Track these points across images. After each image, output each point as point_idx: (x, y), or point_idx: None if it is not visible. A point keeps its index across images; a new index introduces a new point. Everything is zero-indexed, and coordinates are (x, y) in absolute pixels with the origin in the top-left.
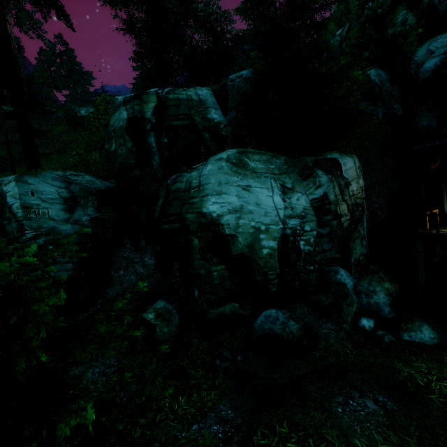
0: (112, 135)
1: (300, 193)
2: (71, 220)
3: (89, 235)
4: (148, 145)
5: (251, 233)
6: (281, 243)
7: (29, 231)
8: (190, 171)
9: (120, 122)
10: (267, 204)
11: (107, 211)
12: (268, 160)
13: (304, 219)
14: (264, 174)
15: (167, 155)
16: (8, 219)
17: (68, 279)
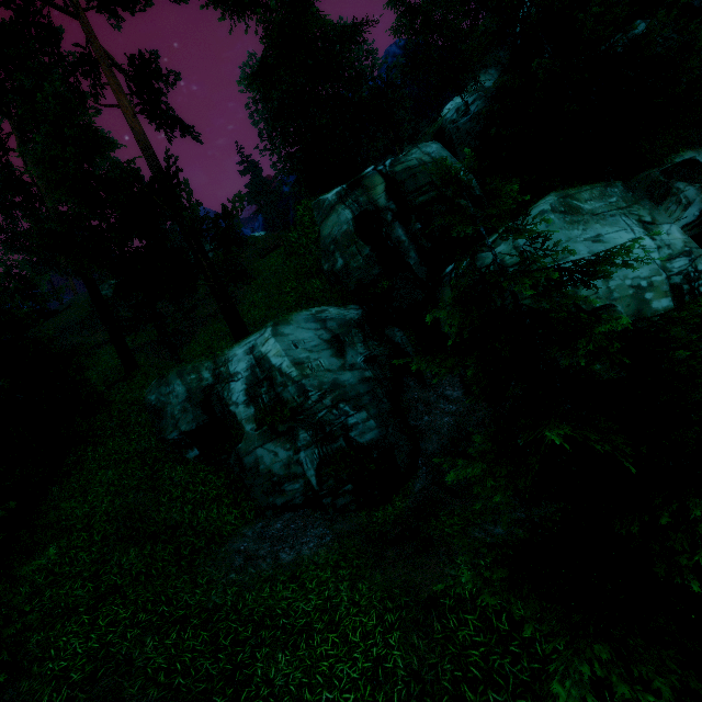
0: (333, 249)
1: (666, 222)
2: (347, 366)
3: (372, 380)
4: (395, 241)
5: (630, 296)
6: (674, 299)
7: (313, 392)
8: (487, 249)
9: (342, 227)
10: (634, 251)
11: (375, 345)
12: (602, 194)
13: (690, 256)
14: (608, 214)
15: (427, 245)
16: (282, 385)
17: (377, 441)
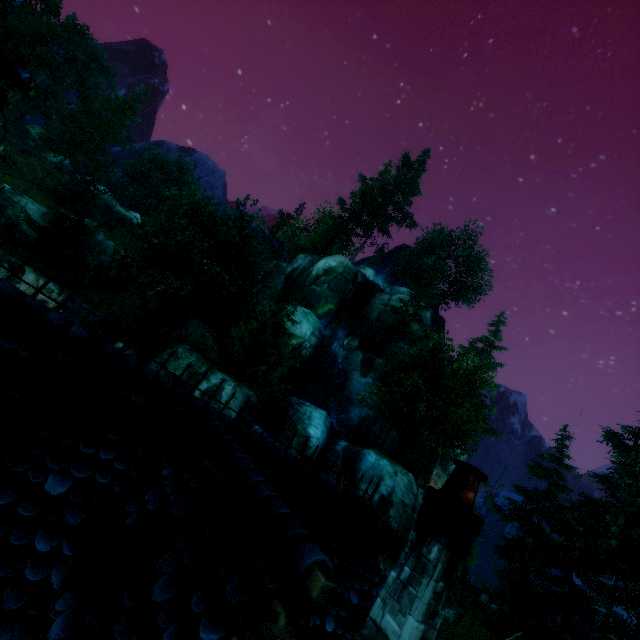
0: None
1: None
2: None
3: None
4: None
5: None
6: None
7: None
8: None
9: None
10: None
11: None
12: None
13: None
14: None
15: None
16: None
17: None
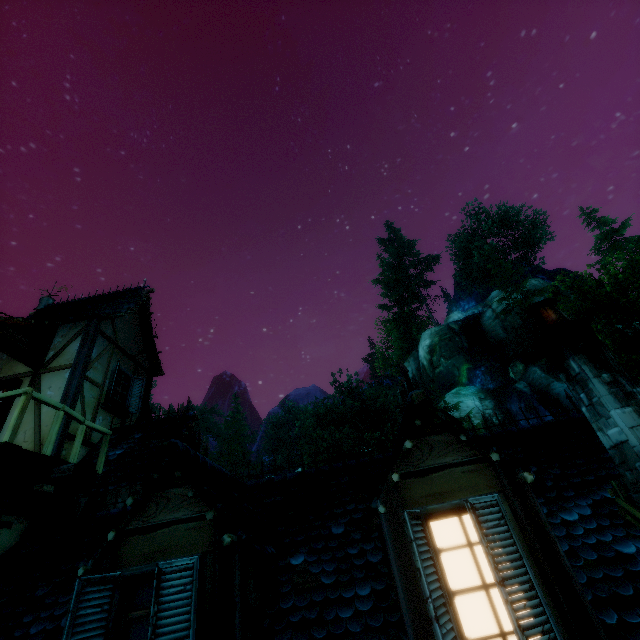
0: None
1: None
2: None
3: None
4: None
5: None
6: None
7: None
8: None
9: None
10: None
11: None
12: None
13: None
14: None
15: None
16: None
17: None
